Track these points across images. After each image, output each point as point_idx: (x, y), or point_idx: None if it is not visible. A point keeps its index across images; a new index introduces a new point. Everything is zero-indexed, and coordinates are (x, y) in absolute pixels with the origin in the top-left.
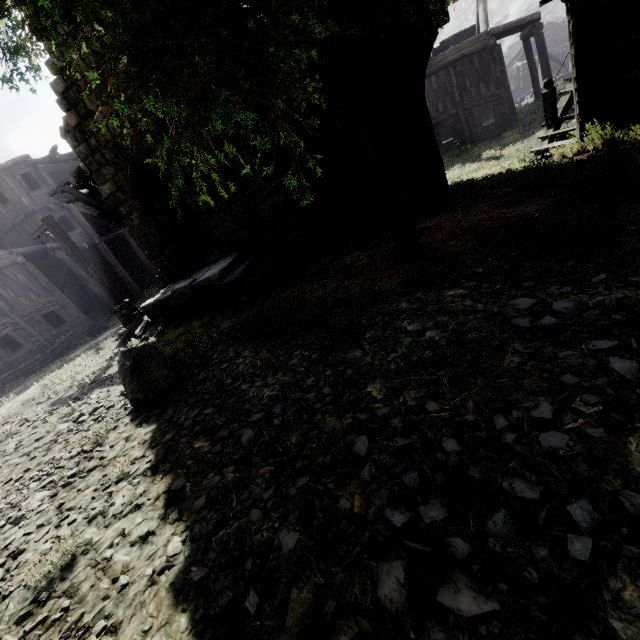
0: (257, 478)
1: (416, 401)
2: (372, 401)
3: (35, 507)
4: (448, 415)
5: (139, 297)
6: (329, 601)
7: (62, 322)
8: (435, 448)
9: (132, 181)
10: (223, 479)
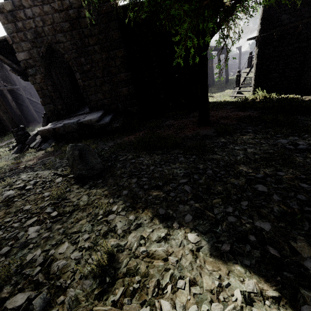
0: (214, 204)
1: (270, 172)
2: (249, 172)
3: (35, 235)
4: (291, 176)
5: (9, 130)
6: None
7: None
8: (298, 187)
9: (42, 56)
10: (191, 207)
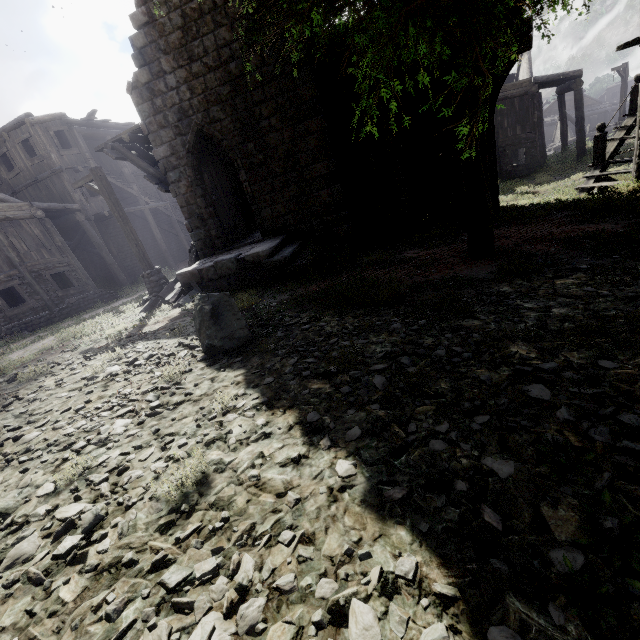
0: (416, 415)
1: (582, 360)
2: (526, 358)
3: (121, 431)
4: (634, 372)
5: None
6: (607, 517)
7: (69, 285)
8: (638, 397)
9: (189, 148)
10: (370, 415)
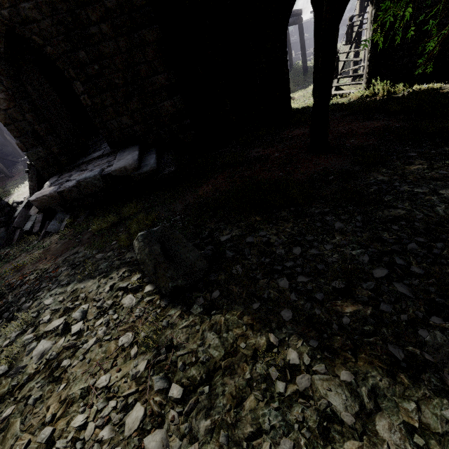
0: None
1: None
2: None
3: None
4: None
5: None
6: None
7: None
8: None
9: None
10: (444, 331)
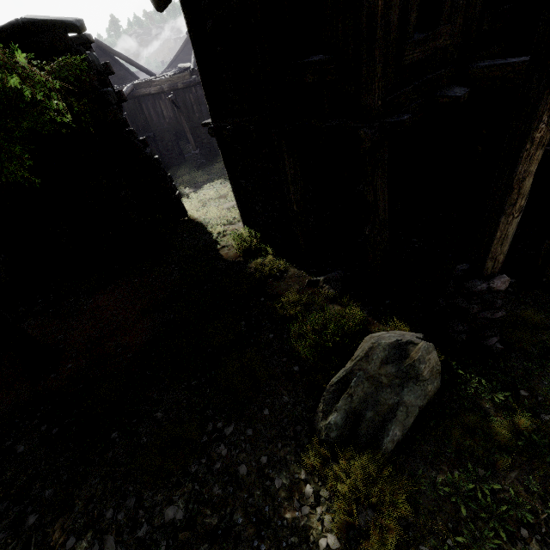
0: None
1: None
2: None
3: None
4: None
5: None
6: None
7: None
8: None
9: None
10: None
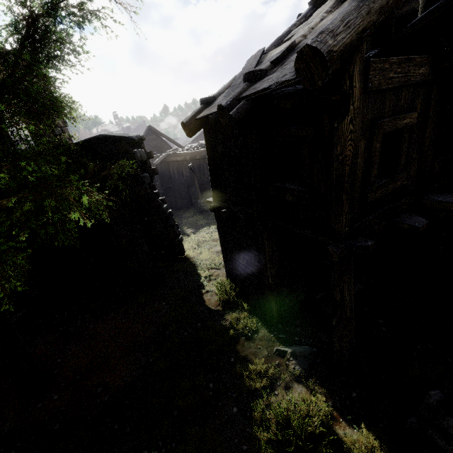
0: None
1: None
2: None
3: None
4: None
5: None
6: None
7: None
8: None
9: None
10: None
